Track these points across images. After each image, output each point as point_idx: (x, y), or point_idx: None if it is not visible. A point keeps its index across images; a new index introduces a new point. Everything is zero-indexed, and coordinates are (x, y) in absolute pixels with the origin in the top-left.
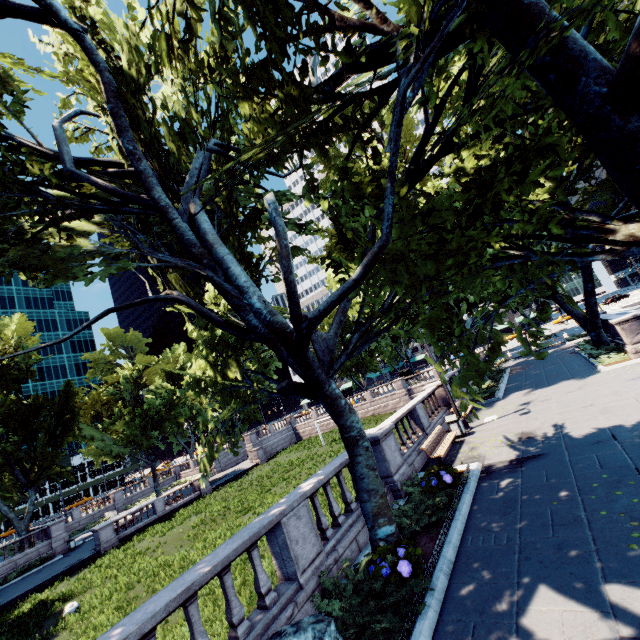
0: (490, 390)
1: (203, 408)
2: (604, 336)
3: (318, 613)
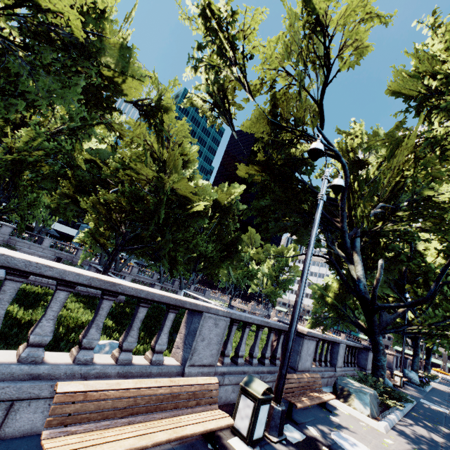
0: (431, 377)
1: None
2: None
3: None
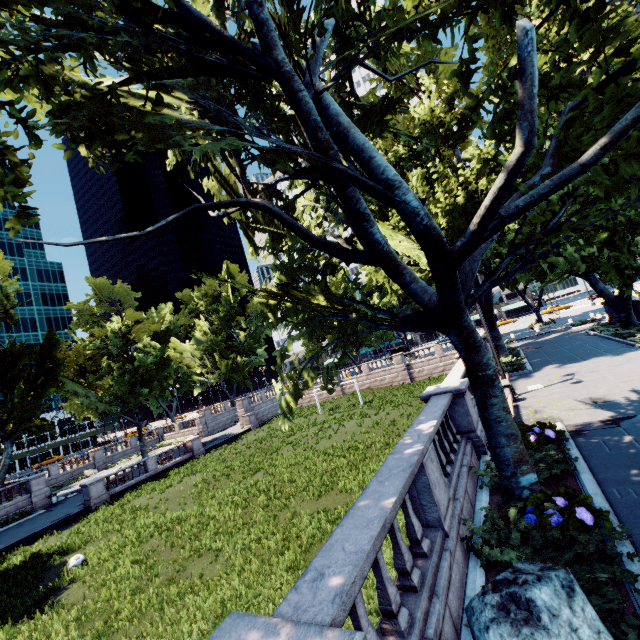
0: (517, 363)
1: (190, 371)
2: (633, 317)
3: (480, 563)
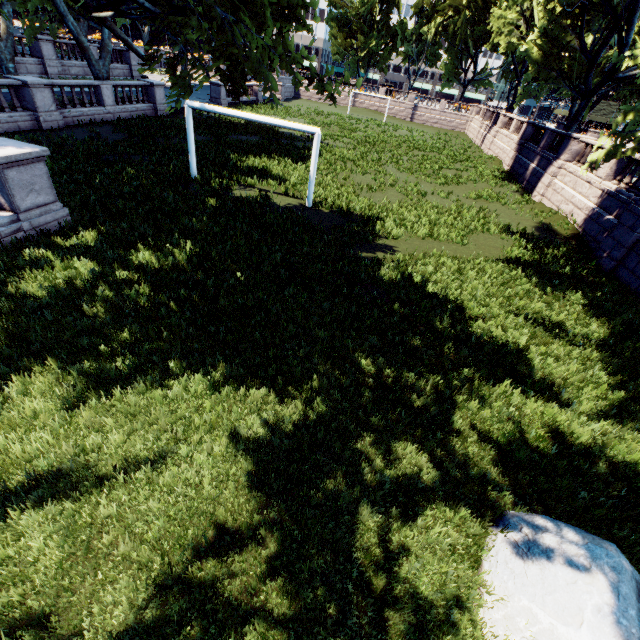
0: None
1: None
2: None
3: None
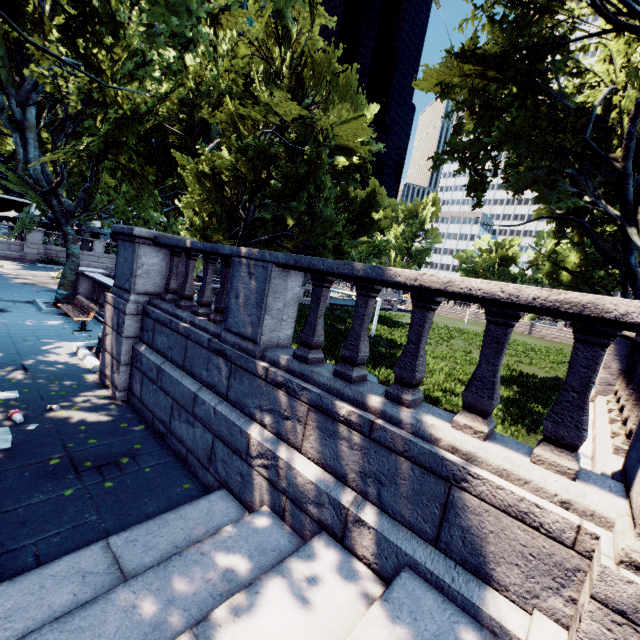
0: None
1: None
2: None
3: None
